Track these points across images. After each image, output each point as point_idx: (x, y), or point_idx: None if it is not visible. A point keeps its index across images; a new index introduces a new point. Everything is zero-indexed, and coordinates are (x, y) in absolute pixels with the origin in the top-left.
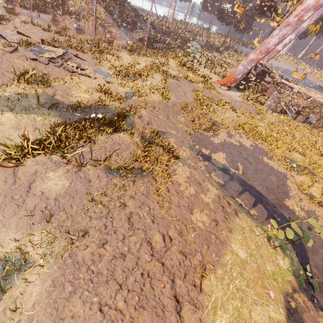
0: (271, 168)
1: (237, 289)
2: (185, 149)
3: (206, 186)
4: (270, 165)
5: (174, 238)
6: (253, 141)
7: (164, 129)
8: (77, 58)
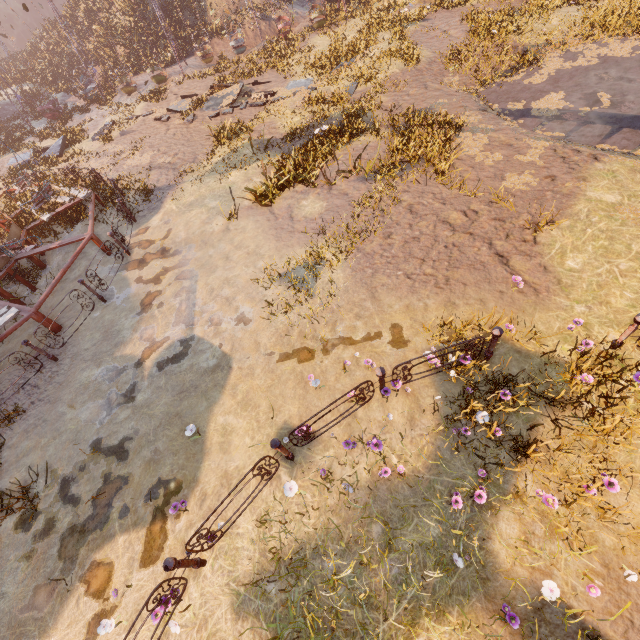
0: None
1: (601, 231)
2: (472, 114)
3: (523, 144)
4: None
5: (480, 210)
6: (639, 39)
7: (425, 105)
8: (258, 85)
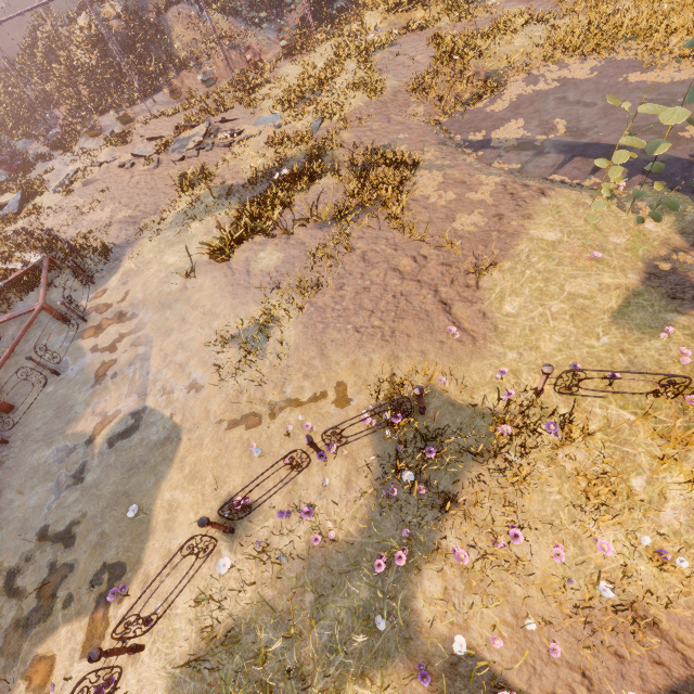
0: (652, 87)
1: (539, 272)
2: (431, 149)
3: (476, 181)
4: (649, 83)
5: (429, 255)
6: (598, 59)
7: (386, 141)
8: (226, 123)
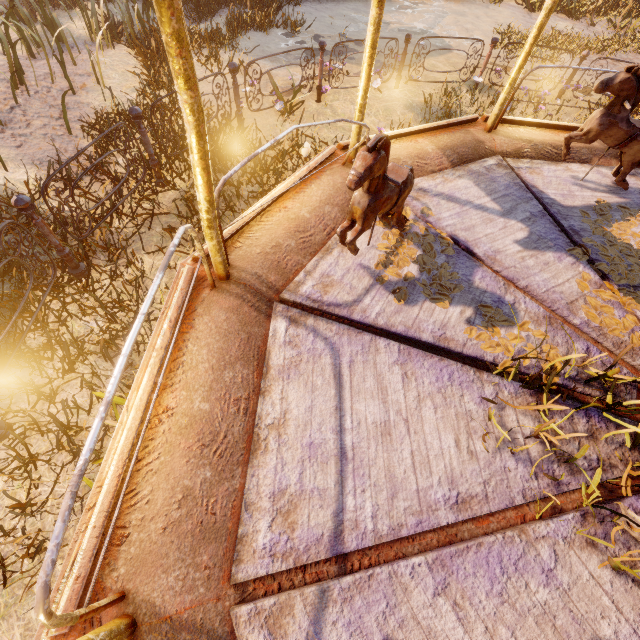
0: None
1: None
2: None
3: None
4: None
5: None
6: None
7: None
8: None
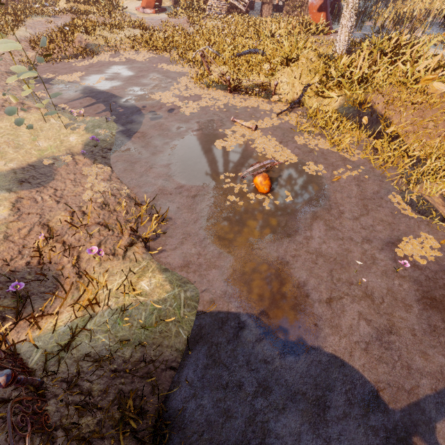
0: (164, 72)
1: None
2: None
3: None
4: (165, 70)
5: None
6: (157, 54)
7: None
8: None
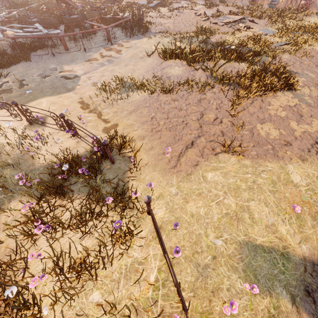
0: None
1: (254, 181)
2: (315, 90)
3: (309, 121)
4: None
5: (224, 123)
6: None
7: (300, 71)
8: (251, 22)
